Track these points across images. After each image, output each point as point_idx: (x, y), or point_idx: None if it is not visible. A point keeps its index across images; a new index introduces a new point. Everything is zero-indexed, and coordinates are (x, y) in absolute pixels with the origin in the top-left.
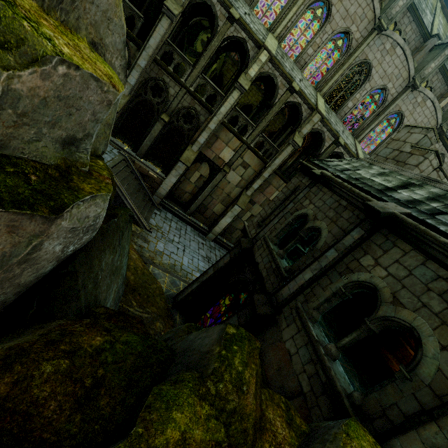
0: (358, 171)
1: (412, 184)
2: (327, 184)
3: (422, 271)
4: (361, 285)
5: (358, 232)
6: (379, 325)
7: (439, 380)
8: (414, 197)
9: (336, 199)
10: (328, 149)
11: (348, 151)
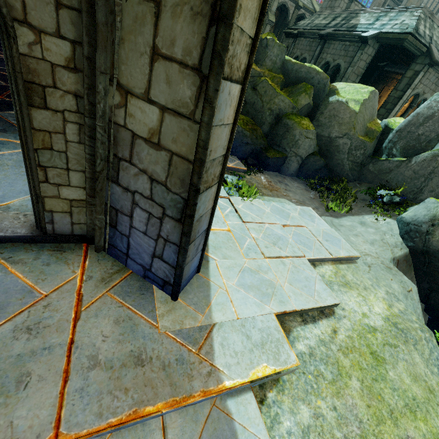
0: (314, 22)
1: (336, 17)
2: (302, 36)
3: (339, 47)
4: (324, 65)
5: (319, 47)
6: (331, 71)
7: (344, 70)
8: (336, 23)
9: (308, 40)
10: (293, 15)
11: (308, 10)
